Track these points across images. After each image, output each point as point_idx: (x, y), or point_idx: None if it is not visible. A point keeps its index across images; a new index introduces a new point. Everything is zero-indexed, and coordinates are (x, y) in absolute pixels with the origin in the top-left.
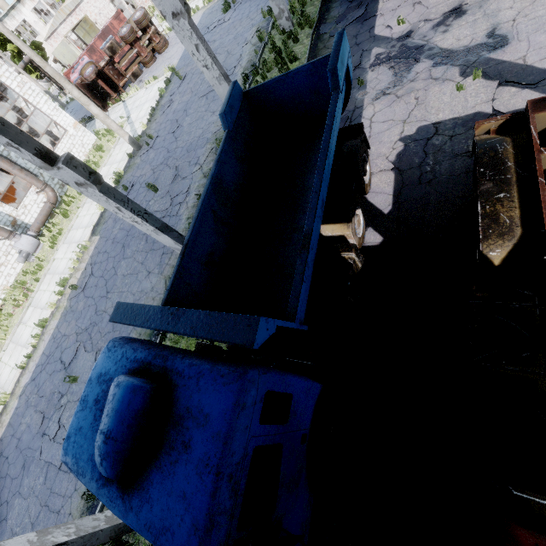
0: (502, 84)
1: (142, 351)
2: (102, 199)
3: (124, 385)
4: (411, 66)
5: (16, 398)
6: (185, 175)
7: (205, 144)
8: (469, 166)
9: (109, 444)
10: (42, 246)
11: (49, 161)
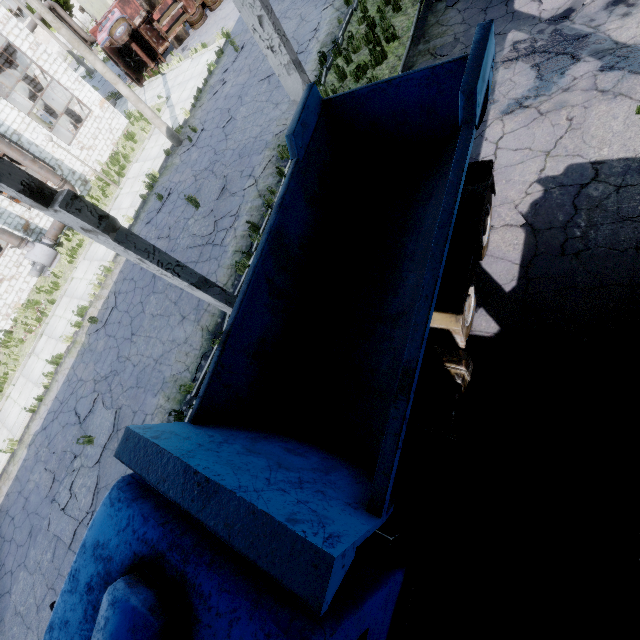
0: None
1: (155, 526)
2: (119, 248)
3: (122, 610)
4: (566, 67)
5: (25, 448)
6: (235, 190)
7: (263, 149)
8: None
9: None
10: (59, 259)
11: (43, 200)
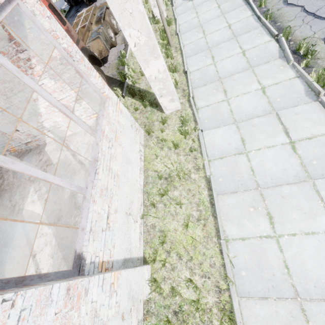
0: None
1: None
2: None
3: None
4: None
5: None
6: None
7: None
8: None
9: None
10: None
11: None
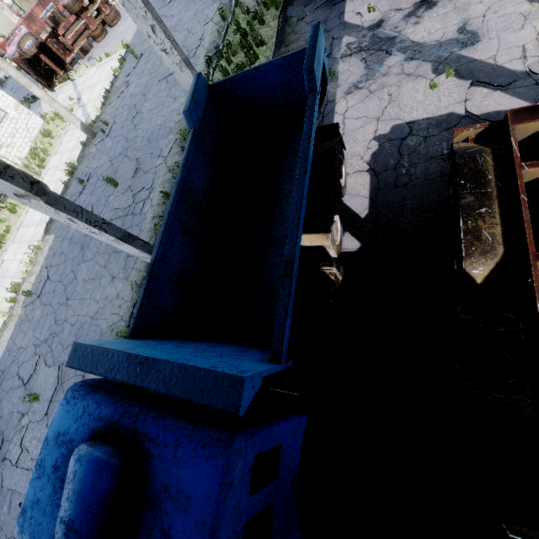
0: (474, 83)
1: (108, 406)
2: (50, 210)
3: (87, 460)
4: (383, 59)
5: None
6: (147, 168)
7: (168, 134)
8: (444, 170)
9: (72, 538)
10: None
11: None
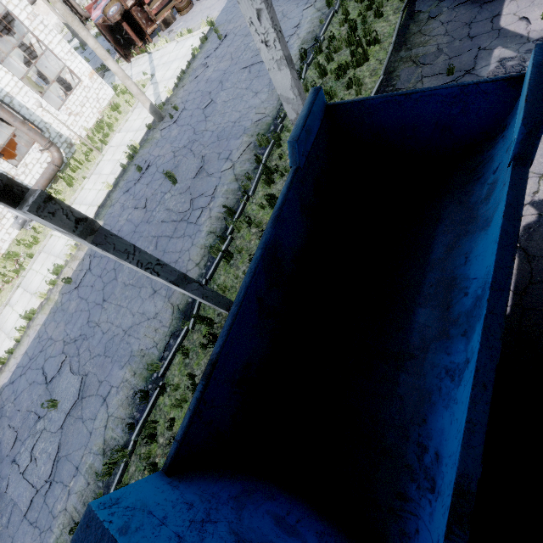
0: None
1: None
2: (96, 248)
3: None
4: None
5: None
6: (212, 171)
7: (241, 135)
8: None
9: None
10: None
11: (10, 199)
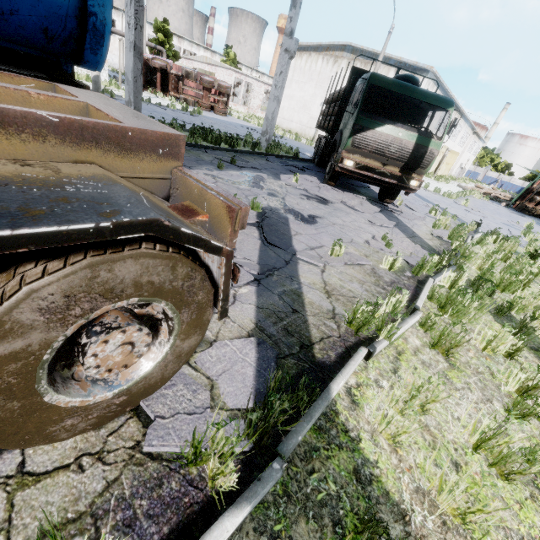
0: (260, 228)
1: None
2: None
3: None
4: (255, 187)
5: None
6: None
7: None
8: None
9: None
10: None
11: None
